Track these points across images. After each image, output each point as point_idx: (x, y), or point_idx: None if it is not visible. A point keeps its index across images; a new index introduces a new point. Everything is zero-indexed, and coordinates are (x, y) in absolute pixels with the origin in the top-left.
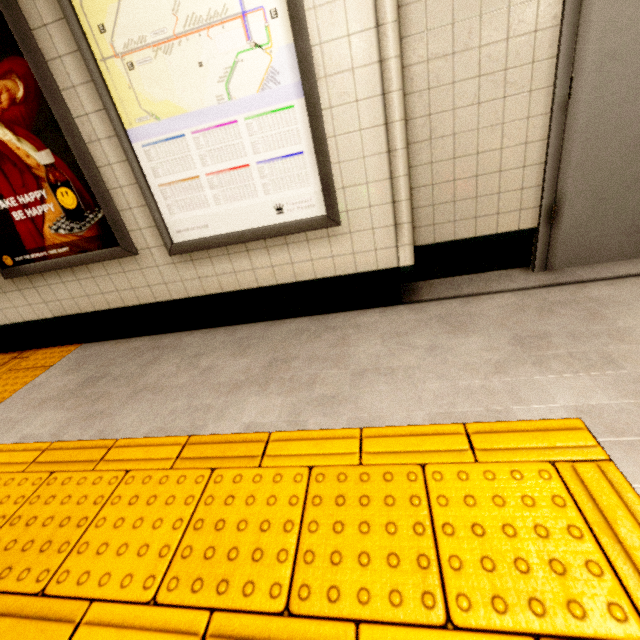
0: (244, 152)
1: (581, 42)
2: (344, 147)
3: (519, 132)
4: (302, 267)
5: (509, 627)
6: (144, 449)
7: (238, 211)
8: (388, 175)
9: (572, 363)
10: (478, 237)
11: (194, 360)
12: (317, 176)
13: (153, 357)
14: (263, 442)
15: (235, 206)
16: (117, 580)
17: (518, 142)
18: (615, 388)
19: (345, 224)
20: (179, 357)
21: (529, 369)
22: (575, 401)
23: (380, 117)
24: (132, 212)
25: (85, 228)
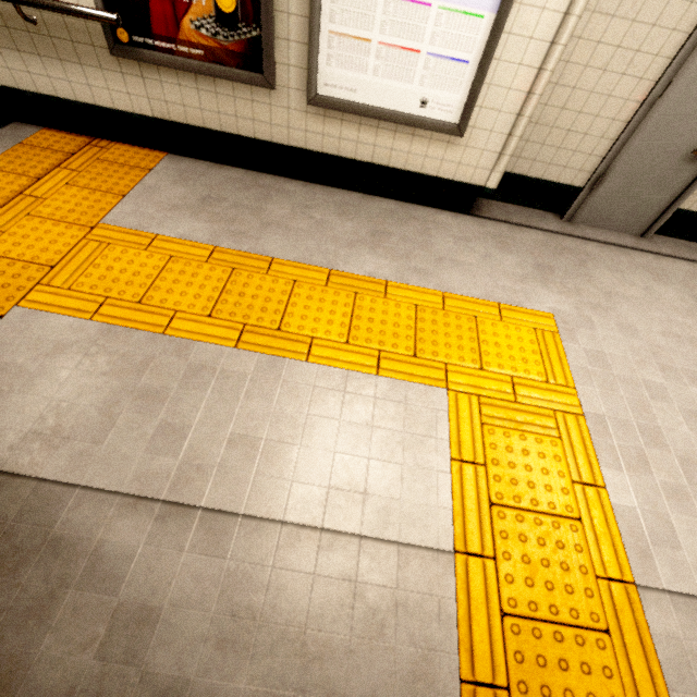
0: (422, 38)
1: (693, 57)
2: (500, 73)
3: (615, 108)
4: (415, 160)
5: (503, 373)
6: (299, 270)
7: (389, 90)
8: (518, 112)
9: (560, 288)
10: (542, 180)
11: (305, 210)
12: (468, 88)
13: (262, 195)
14: (383, 285)
15: (389, 84)
16: (322, 332)
17: (610, 116)
18: (574, 305)
19: (466, 138)
20: (289, 203)
21: (538, 285)
22: (554, 306)
23: (539, 61)
24: (288, 45)
25: (232, 40)
